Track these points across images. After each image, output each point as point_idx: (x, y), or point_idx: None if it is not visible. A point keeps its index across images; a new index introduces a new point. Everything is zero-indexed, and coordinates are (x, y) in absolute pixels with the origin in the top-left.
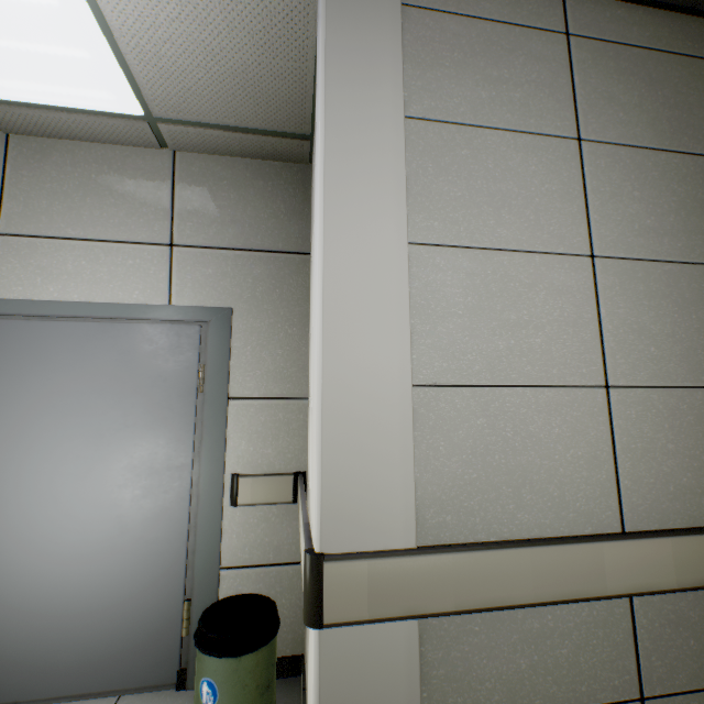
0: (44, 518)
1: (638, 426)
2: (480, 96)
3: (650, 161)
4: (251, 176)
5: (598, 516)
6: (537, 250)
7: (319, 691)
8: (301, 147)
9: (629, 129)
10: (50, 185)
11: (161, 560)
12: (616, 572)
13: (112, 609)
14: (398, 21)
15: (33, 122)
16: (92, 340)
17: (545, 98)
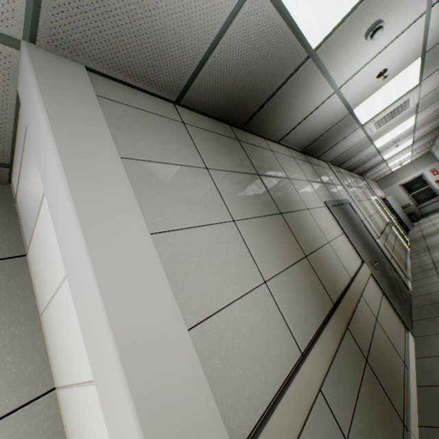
0: None
1: (282, 295)
2: (157, 147)
3: (234, 176)
4: None
5: (292, 352)
6: (213, 222)
7: None
8: None
9: (222, 163)
10: None
11: None
12: (312, 378)
13: None
14: (97, 103)
15: None
16: None
17: (186, 149)
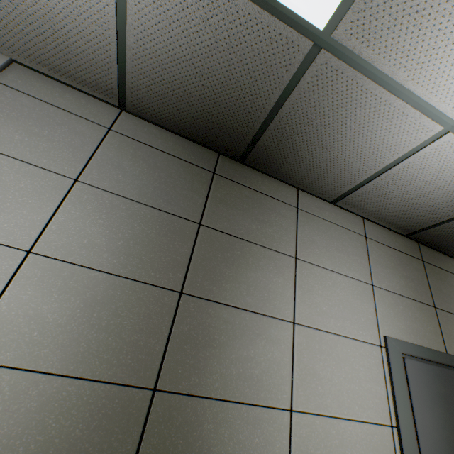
0: None
1: None
2: (14, 137)
3: (126, 205)
4: None
5: None
6: None
7: None
8: None
9: (122, 185)
10: None
11: None
12: None
13: None
14: None
15: None
16: None
17: (67, 152)
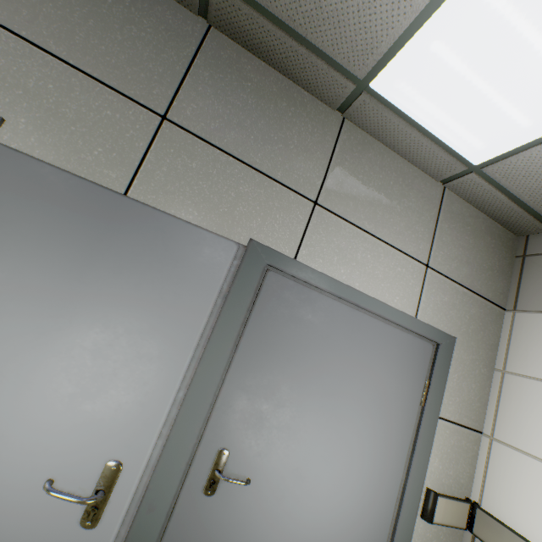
0: (290, 494)
1: None
2: None
3: None
4: (484, 230)
5: None
6: None
7: None
8: (536, 229)
9: None
10: (361, 176)
11: None
12: None
13: None
14: None
15: (381, 124)
16: (362, 330)
17: None
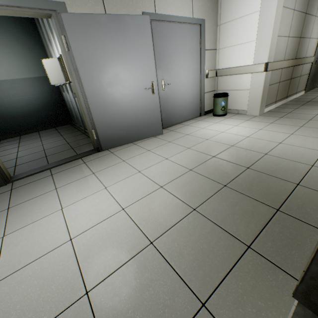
0: (178, 84)
1: (289, 44)
2: None
3: None
4: None
5: (283, 58)
6: (290, 8)
7: (264, 80)
8: None
9: None
10: None
11: (196, 92)
12: (284, 65)
13: (190, 103)
14: None
15: None
16: (180, 31)
17: None
